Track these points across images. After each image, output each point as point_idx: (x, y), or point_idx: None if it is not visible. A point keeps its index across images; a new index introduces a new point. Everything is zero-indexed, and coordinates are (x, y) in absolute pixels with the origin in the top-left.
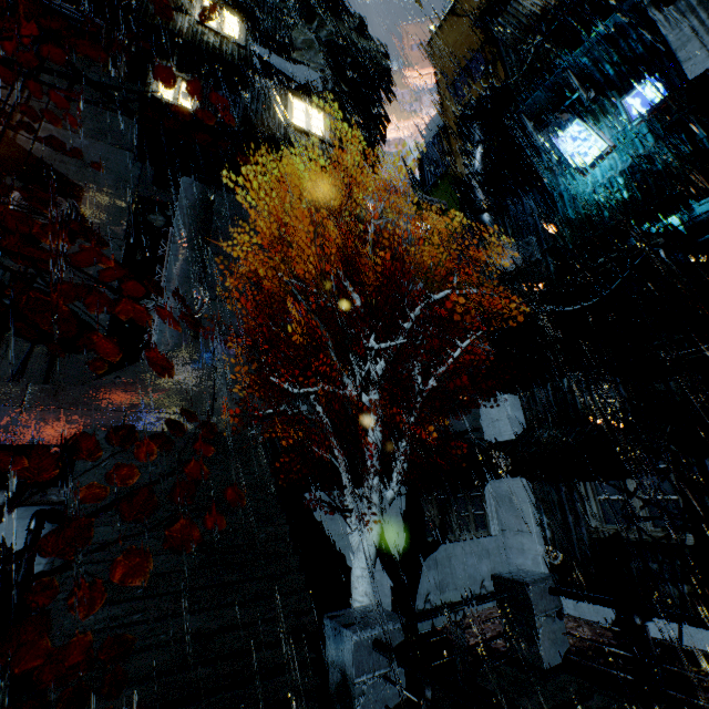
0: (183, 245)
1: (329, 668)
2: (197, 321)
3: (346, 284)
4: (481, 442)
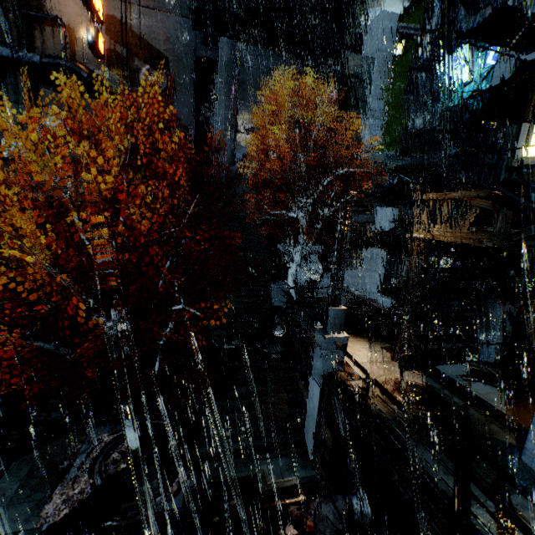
0: (224, 96)
1: (272, 293)
2: (234, 148)
3: (301, 157)
4: (370, 229)
